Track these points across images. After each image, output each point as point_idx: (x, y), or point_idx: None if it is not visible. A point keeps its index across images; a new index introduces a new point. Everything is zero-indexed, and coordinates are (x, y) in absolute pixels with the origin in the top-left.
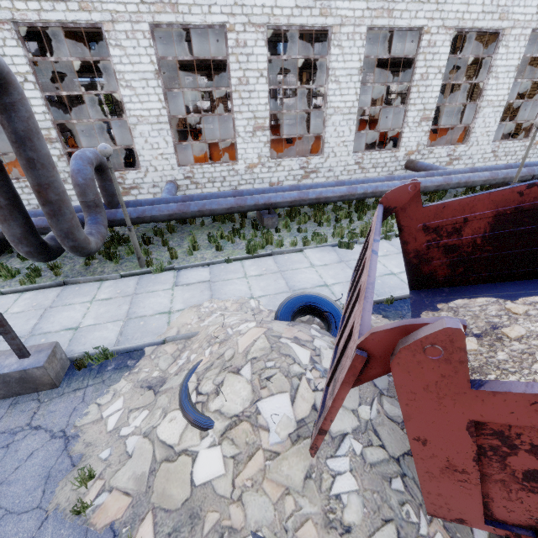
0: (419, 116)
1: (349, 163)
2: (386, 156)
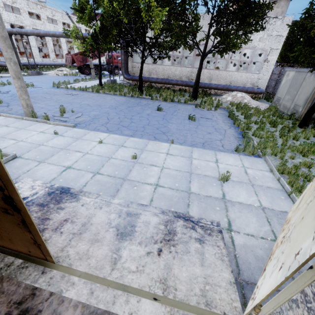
0: (51, 50)
1: (40, 61)
2: (48, 60)
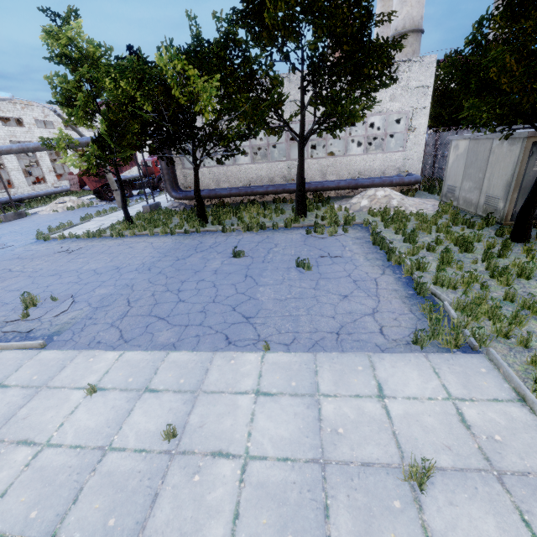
0: (48, 170)
1: (29, 190)
2: (44, 186)
